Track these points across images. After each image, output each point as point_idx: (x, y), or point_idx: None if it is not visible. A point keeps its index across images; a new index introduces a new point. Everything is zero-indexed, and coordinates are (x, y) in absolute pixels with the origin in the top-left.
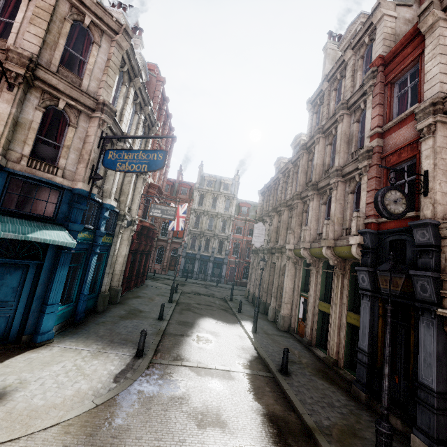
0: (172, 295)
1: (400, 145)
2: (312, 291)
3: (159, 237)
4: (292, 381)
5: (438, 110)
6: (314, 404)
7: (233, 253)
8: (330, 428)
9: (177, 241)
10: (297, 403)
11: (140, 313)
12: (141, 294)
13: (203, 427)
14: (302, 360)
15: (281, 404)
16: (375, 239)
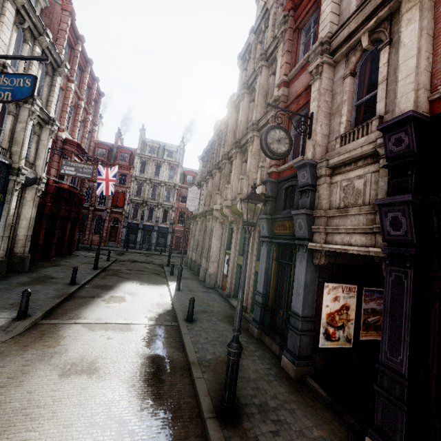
0: (98, 262)
1: (298, 92)
2: (233, 247)
3: (96, 207)
4: (195, 327)
5: (325, 50)
6: (206, 343)
7: (178, 223)
8: (211, 361)
9: (117, 210)
10: (188, 344)
11: (49, 279)
12: (63, 263)
13: (66, 376)
14: (215, 310)
15: (173, 346)
16: (275, 188)
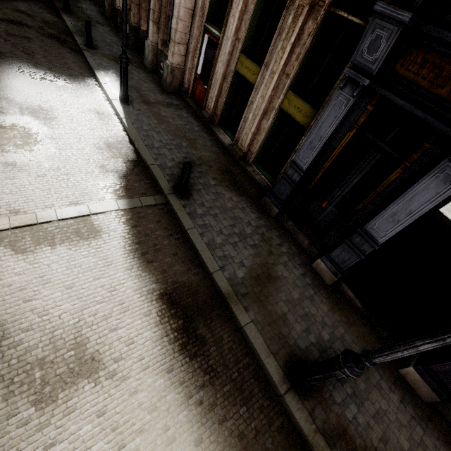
0: None
1: None
2: (232, 30)
3: None
4: (195, 207)
5: None
6: (225, 244)
7: None
8: (246, 281)
9: None
10: (205, 254)
11: None
12: None
13: (51, 401)
14: (203, 156)
15: (182, 258)
16: None
